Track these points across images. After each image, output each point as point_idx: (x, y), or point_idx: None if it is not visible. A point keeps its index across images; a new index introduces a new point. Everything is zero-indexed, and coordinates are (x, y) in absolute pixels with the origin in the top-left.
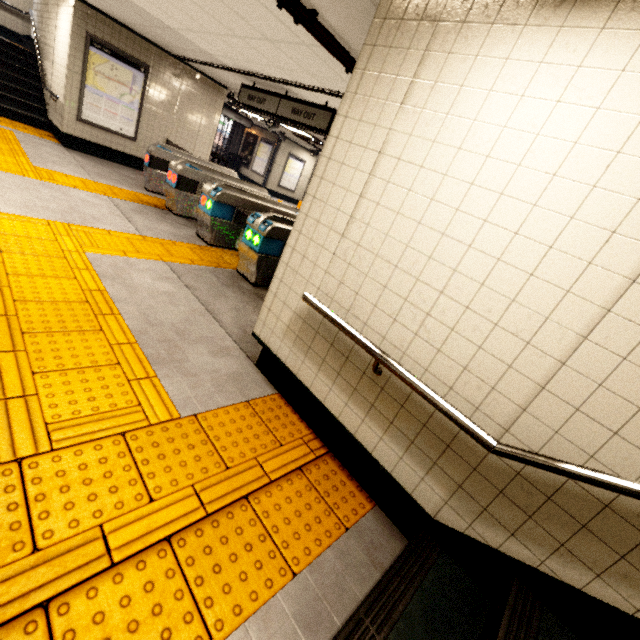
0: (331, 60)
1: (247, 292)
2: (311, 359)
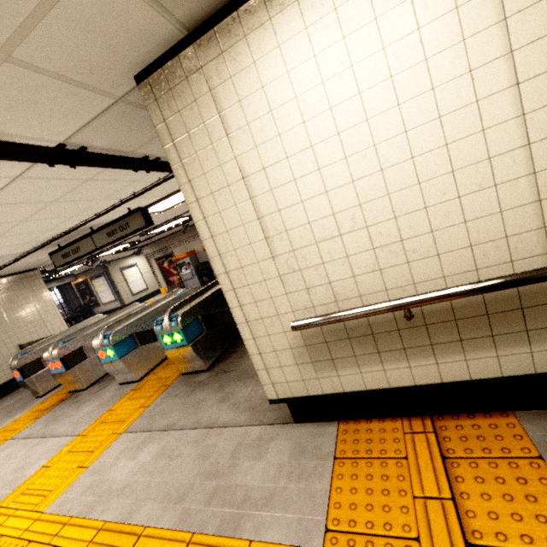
0: (116, 175)
1: (210, 380)
2: (343, 366)
